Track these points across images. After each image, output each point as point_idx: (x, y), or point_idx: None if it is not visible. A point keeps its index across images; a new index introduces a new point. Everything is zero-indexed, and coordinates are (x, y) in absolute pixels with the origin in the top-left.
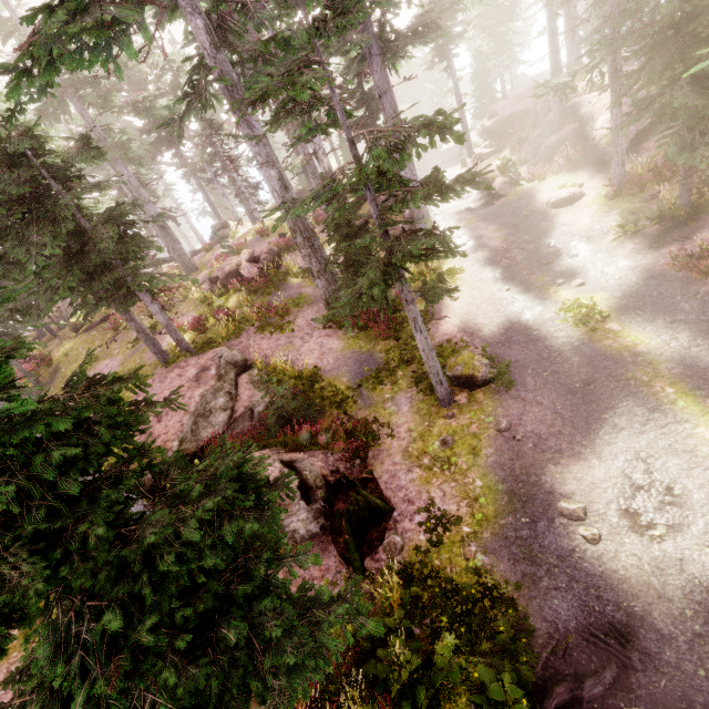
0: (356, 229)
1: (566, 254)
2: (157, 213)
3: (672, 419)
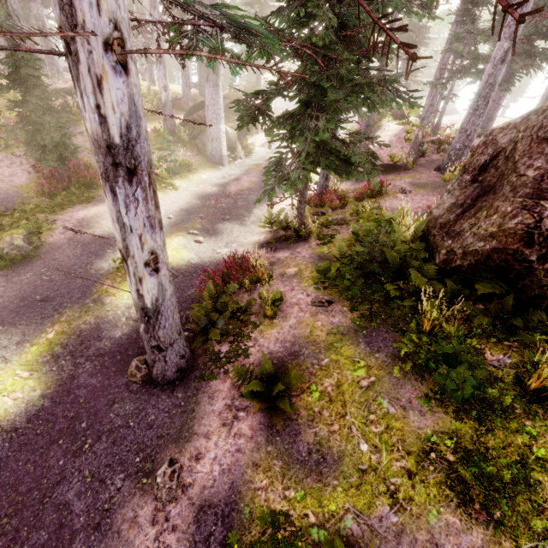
0: (29, 83)
1: (242, 220)
2: (40, 14)
3: (10, 355)
